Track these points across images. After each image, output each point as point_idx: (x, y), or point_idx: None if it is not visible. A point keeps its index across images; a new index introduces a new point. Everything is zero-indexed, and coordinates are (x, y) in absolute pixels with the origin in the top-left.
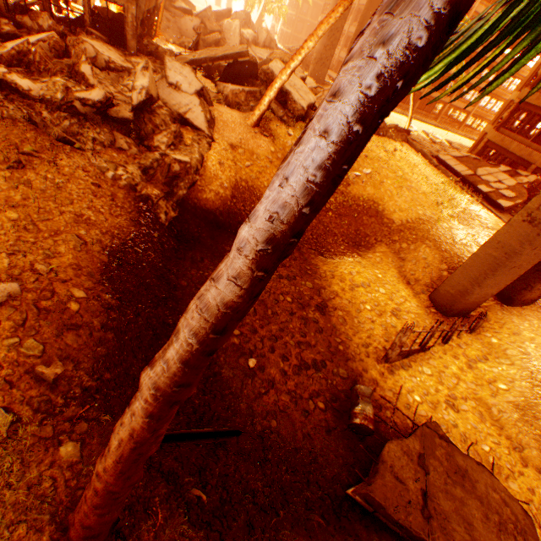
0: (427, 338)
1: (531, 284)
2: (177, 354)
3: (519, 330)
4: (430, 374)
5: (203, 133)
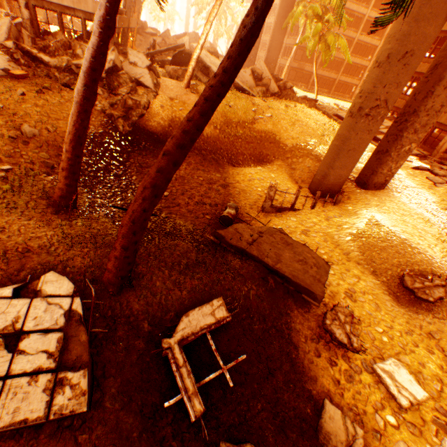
0: (294, 200)
1: (375, 170)
2: (82, 71)
3: (369, 202)
4: (295, 221)
5: (151, 90)
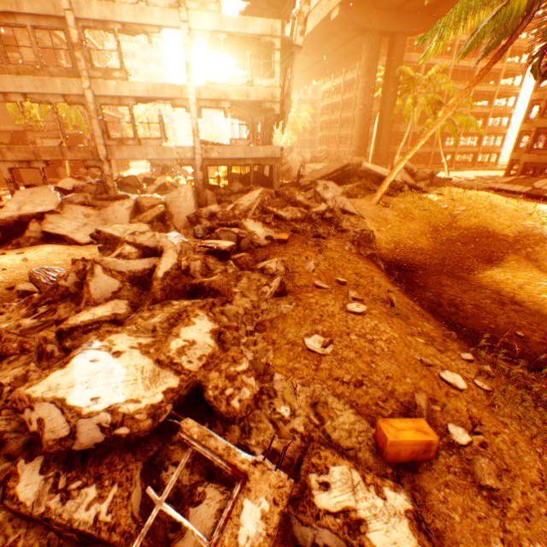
0: None
1: None
2: None
3: None
4: None
5: (356, 215)
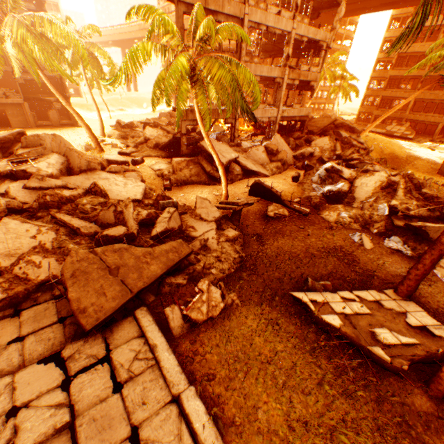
0: None
1: None
2: None
3: None
4: None
5: None
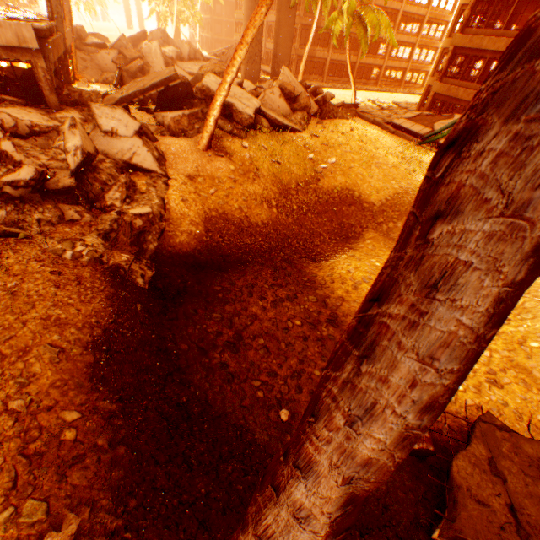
0: None
1: None
2: None
3: None
4: None
5: (156, 173)
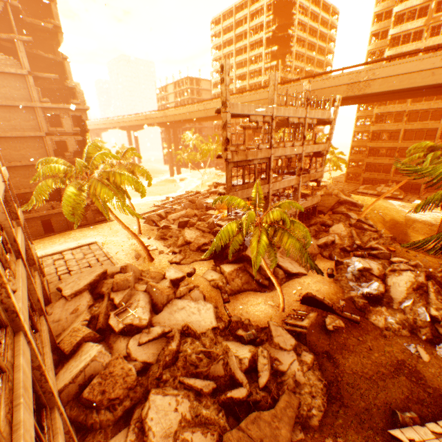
0: None
1: None
2: None
3: None
4: None
5: None
